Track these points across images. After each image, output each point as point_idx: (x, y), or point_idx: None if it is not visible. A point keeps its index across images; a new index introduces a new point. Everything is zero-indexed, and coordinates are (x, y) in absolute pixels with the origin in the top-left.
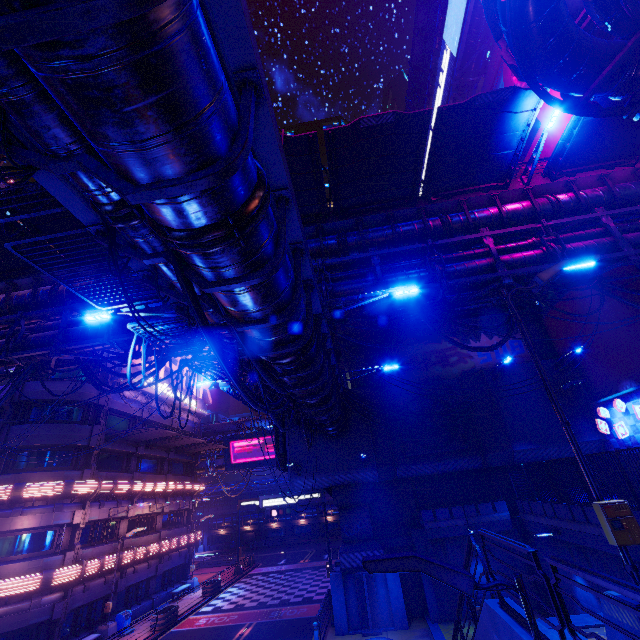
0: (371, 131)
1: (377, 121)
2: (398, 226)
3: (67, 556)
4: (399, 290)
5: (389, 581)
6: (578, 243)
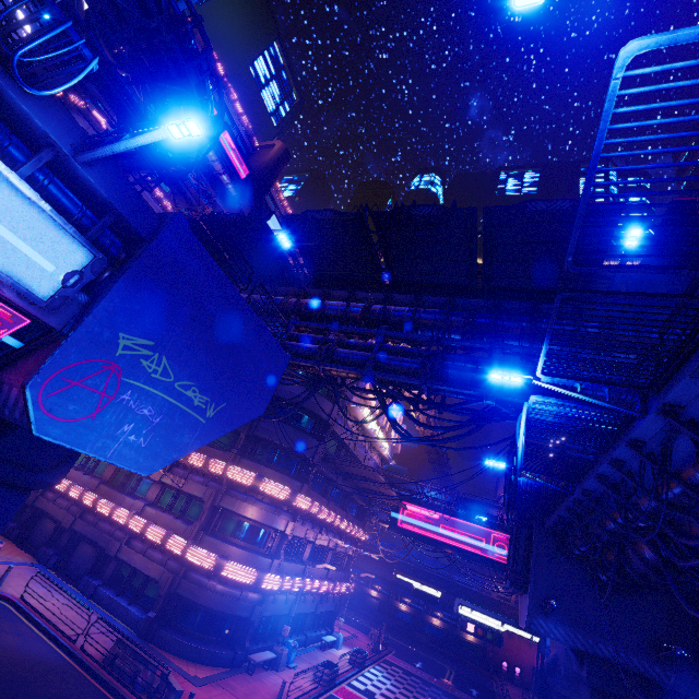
0: None
1: None
2: None
3: (274, 563)
4: None
5: None
6: None
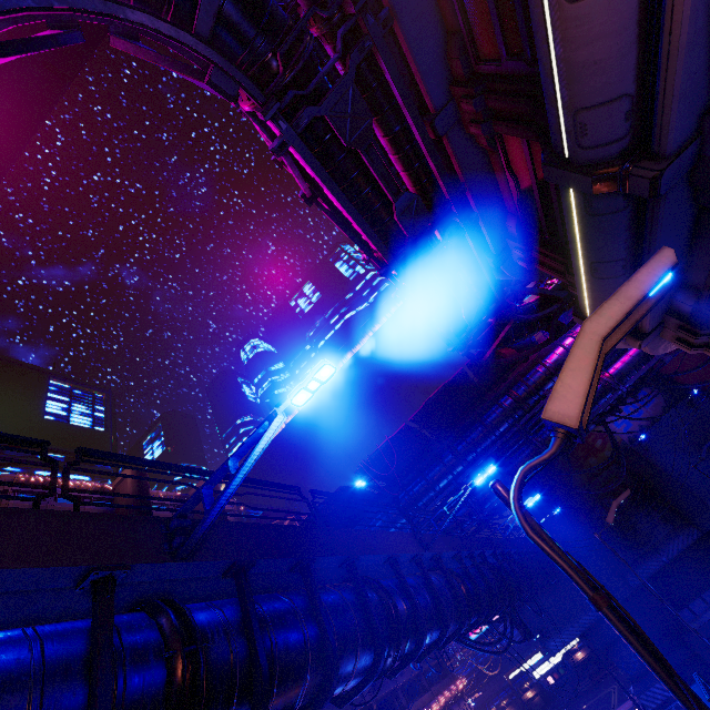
0: (435, 399)
1: (435, 395)
2: (486, 420)
3: None
4: (529, 503)
5: None
6: (619, 363)
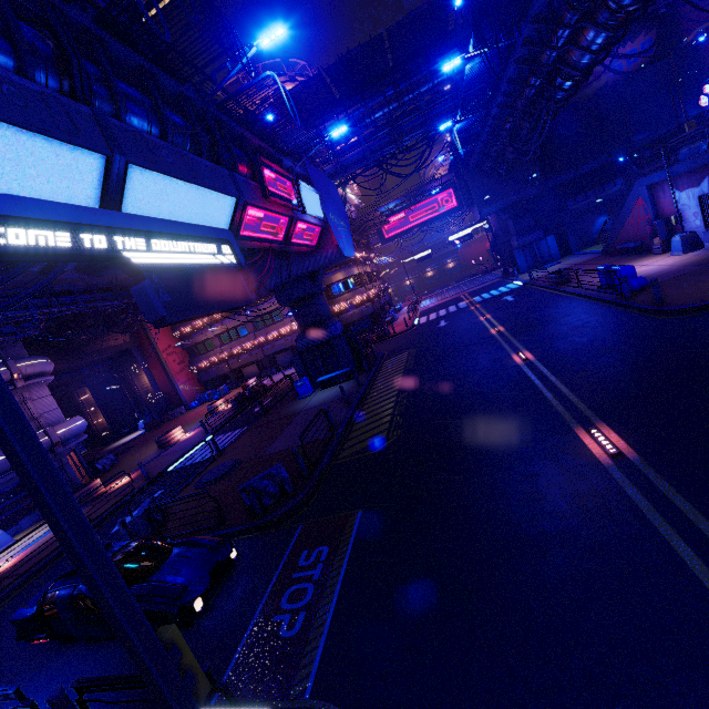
0: None
1: None
2: None
3: (366, 287)
4: None
5: (549, 243)
6: None
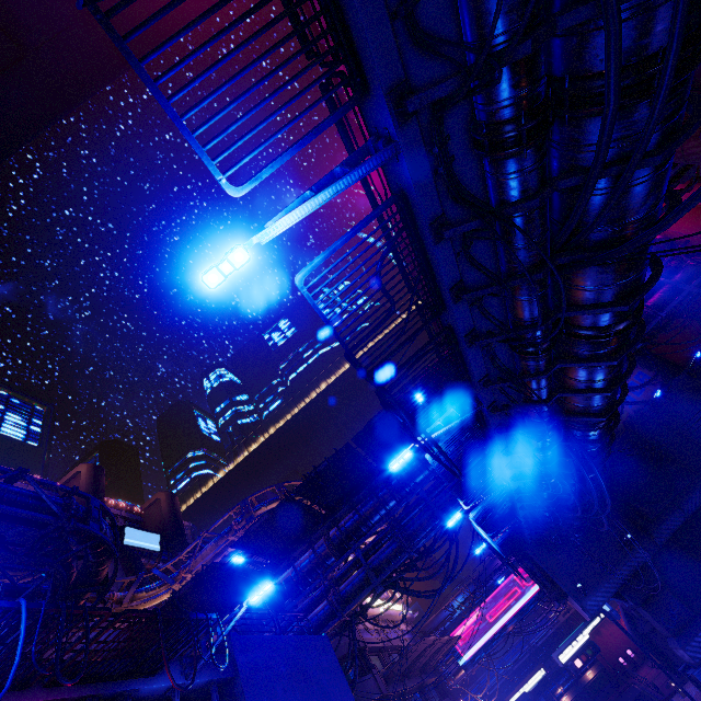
0: None
1: None
2: None
3: None
4: None
5: None
6: (652, 299)
